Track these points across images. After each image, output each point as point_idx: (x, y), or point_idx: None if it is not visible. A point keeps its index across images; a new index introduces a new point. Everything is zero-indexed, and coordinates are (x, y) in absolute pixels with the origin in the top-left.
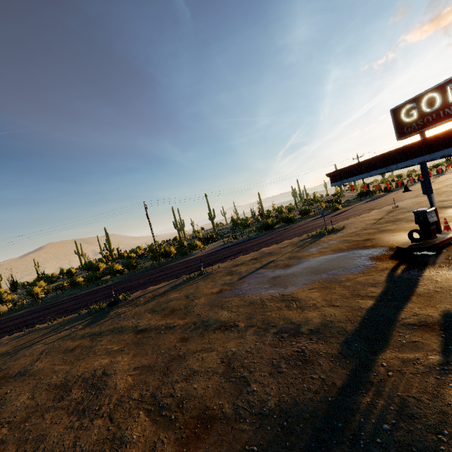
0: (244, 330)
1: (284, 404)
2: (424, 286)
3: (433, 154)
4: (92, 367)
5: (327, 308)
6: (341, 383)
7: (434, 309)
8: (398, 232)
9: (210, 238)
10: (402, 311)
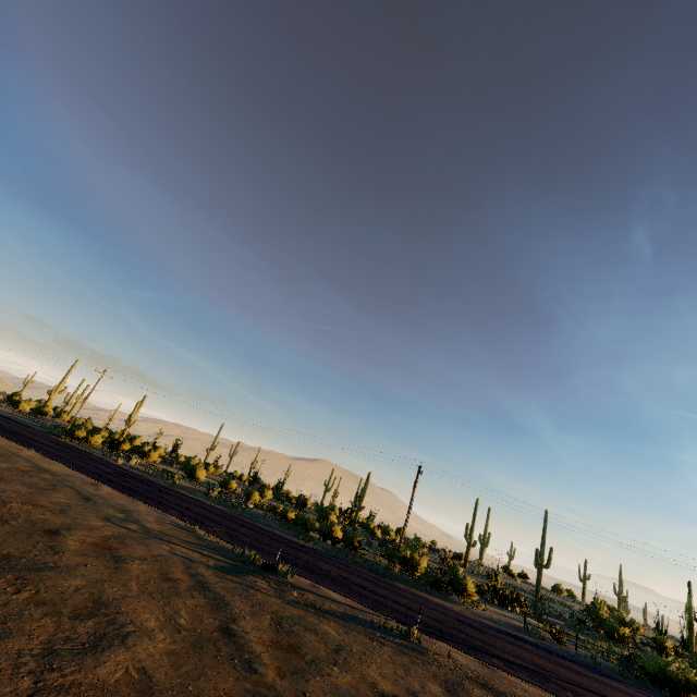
0: None
1: None
2: None
3: None
4: (137, 616)
5: None
6: None
7: None
8: None
9: (508, 596)
10: None
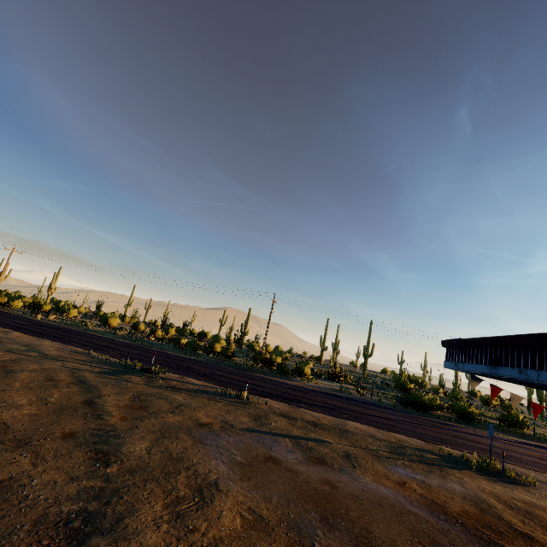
0: (93, 476)
1: None
2: None
3: None
4: (11, 398)
5: None
6: None
7: None
8: None
9: (338, 375)
10: None
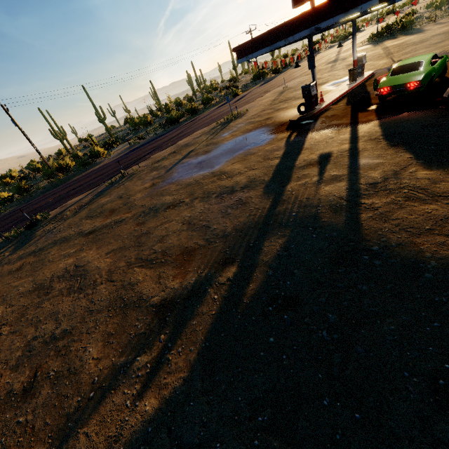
0: (191, 203)
1: (237, 226)
2: (308, 143)
3: (320, 24)
4: (60, 268)
5: (249, 172)
6: (268, 206)
7: (314, 155)
8: (289, 109)
9: (109, 143)
10: (297, 161)
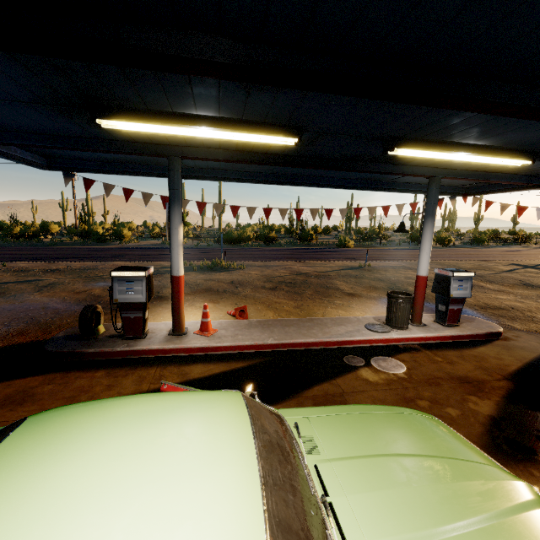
0: None
1: None
2: None
3: None
4: None
5: None
6: None
7: None
8: (215, 303)
9: None
10: None
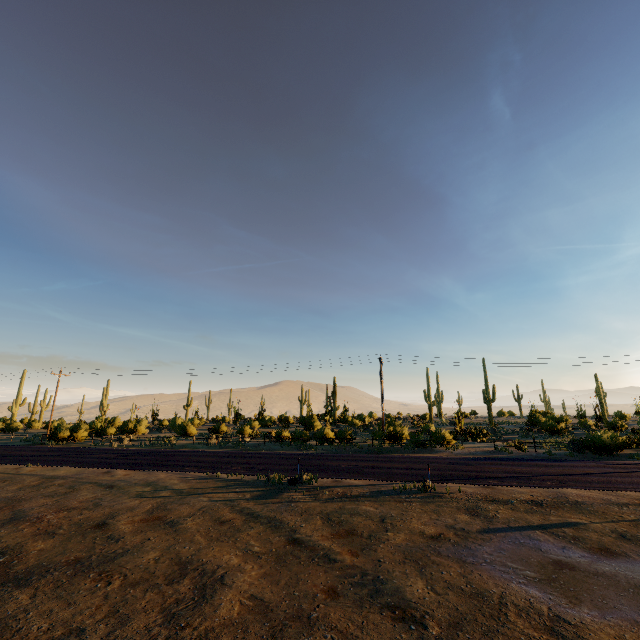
0: None
1: None
2: None
3: None
4: (219, 560)
5: None
6: None
7: None
8: None
9: (474, 432)
10: None
